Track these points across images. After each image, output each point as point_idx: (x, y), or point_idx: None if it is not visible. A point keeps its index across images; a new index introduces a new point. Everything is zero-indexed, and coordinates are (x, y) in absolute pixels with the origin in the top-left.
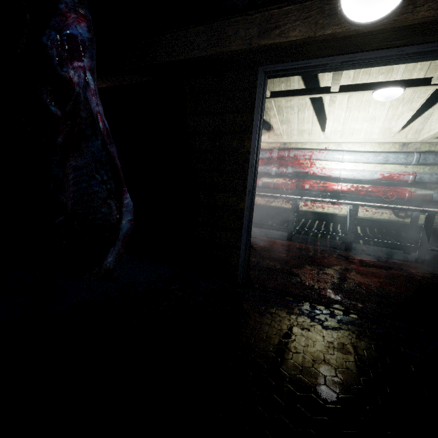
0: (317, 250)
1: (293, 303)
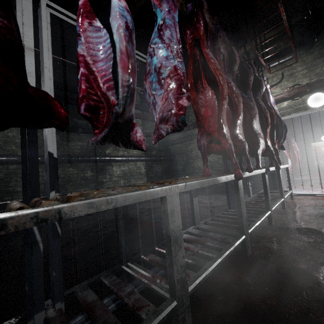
0: None
1: None
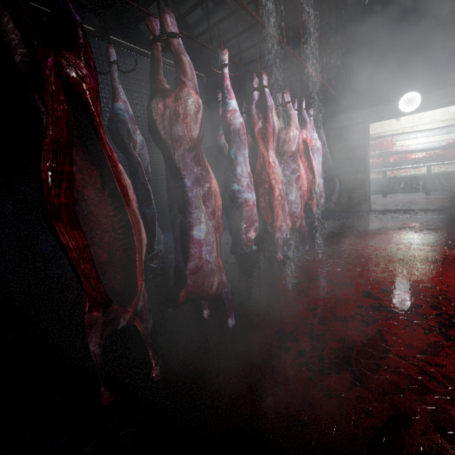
0: (405, 198)
1: (395, 212)
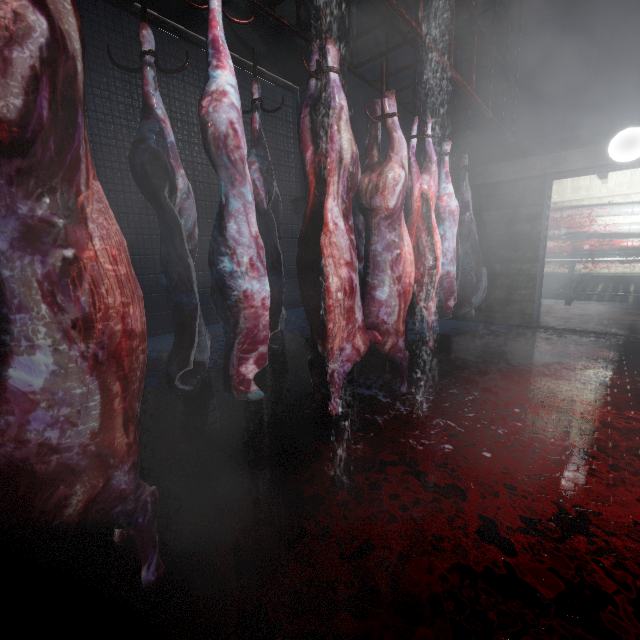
0: (603, 311)
1: (582, 334)
